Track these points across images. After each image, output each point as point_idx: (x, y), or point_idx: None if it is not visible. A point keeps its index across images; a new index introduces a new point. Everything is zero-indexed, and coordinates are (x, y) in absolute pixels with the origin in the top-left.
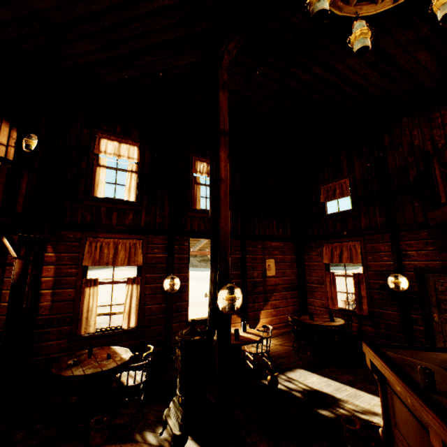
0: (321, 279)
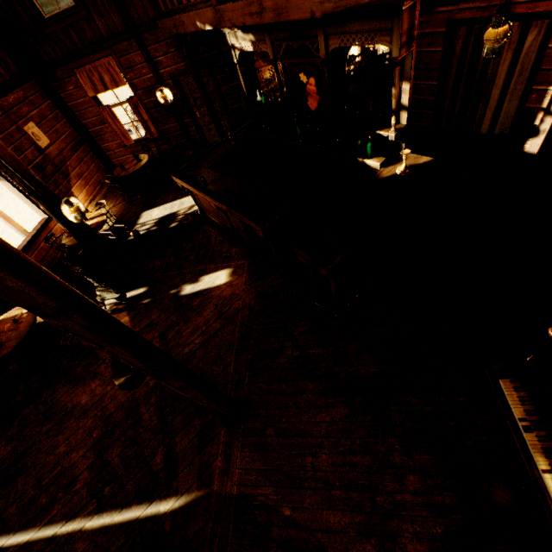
0: (100, 118)
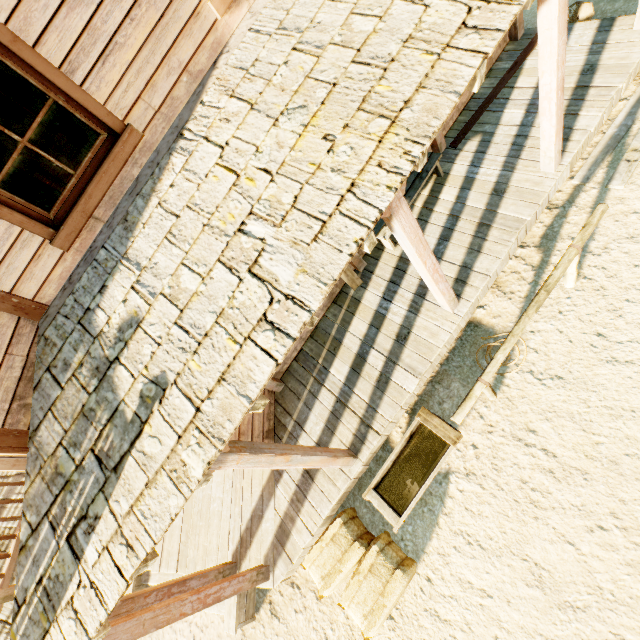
0: None
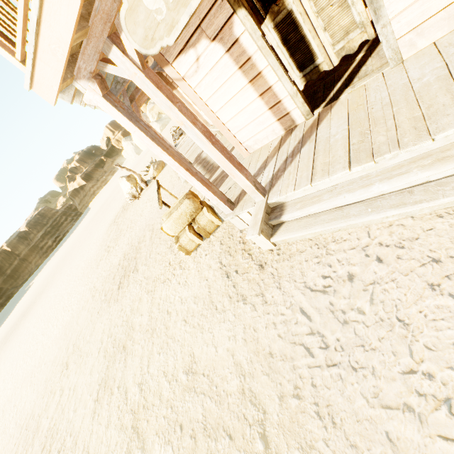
0: None
